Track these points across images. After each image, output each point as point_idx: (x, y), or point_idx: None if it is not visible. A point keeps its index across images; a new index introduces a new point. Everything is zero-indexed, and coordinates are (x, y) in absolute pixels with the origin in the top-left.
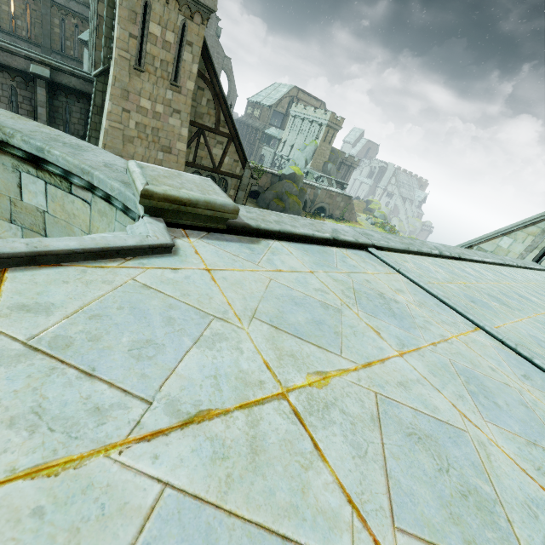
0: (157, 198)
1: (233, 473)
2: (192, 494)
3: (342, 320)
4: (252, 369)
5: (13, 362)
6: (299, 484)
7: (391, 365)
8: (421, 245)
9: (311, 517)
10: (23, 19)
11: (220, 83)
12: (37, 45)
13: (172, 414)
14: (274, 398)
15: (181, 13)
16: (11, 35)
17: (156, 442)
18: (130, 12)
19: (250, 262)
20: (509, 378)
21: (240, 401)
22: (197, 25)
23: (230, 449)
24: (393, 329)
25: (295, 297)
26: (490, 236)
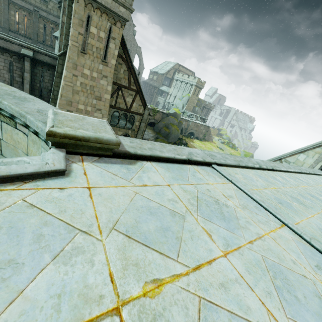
0: (59, 136)
1: None
2: None
3: (184, 226)
4: (97, 282)
5: None
6: None
7: (216, 266)
8: (247, 161)
9: None
10: (22, 24)
11: (131, 60)
12: (29, 38)
13: None
14: (108, 315)
15: (109, 21)
16: (15, 33)
17: None
18: (79, 20)
19: (124, 180)
20: (306, 269)
21: None
22: (118, 28)
23: None
24: (222, 230)
25: (151, 207)
26: (292, 153)
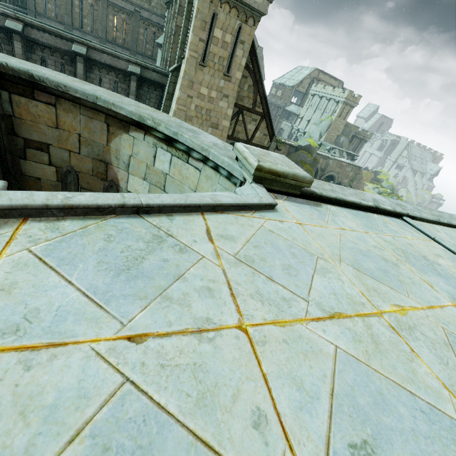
0: (264, 171)
1: (368, 351)
2: (351, 355)
3: (401, 272)
4: (353, 294)
5: (235, 266)
6: (409, 368)
7: (448, 311)
8: (449, 218)
9: (423, 387)
10: (121, 31)
11: (260, 71)
12: (127, 49)
13: (321, 310)
14: (374, 315)
15: (239, 18)
16: (112, 43)
17: (320, 323)
18: (202, 22)
19: (322, 221)
20: None
21: (355, 312)
22: (249, 27)
23: (361, 337)
24: (442, 285)
25: (361, 250)
26: None
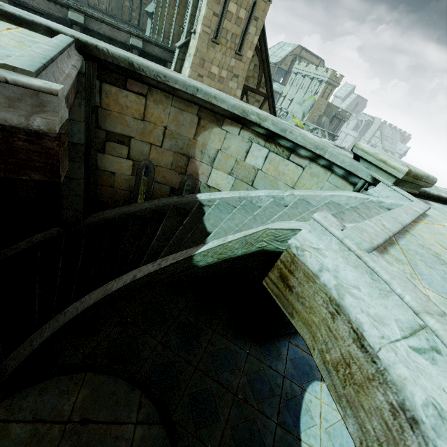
0: (410, 175)
1: None
2: None
3: None
4: None
5: None
6: None
7: None
8: None
9: None
10: None
11: (267, 50)
12: (112, 17)
13: None
14: None
15: None
16: (95, 9)
17: None
18: None
19: None
20: None
21: None
22: (264, 3)
23: None
24: None
25: None
26: None
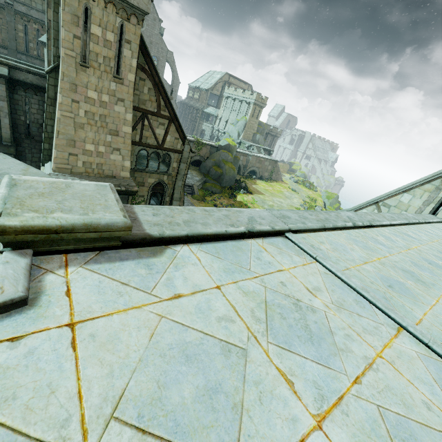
0: (14, 232)
1: None
2: None
3: (246, 373)
4: None
5: None
6: None
7: None
8: (335, 219)
9: None
10: None
11: (158, 73)
12: (4, 47)
13: None
14: None
15: (119, 15)
16: None
17: None
18: (73, 16)
19: (142, 291)
20: None
21: None
22: (133, 26)
23: None
24: (310, 366)
25: (188, 344)
26: (393, 193)
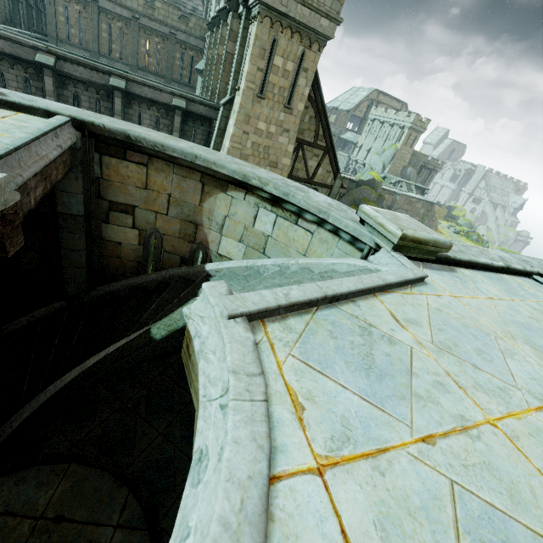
0: (407, 240)
1: None
2: None
3: None
4: None
5: (440, 355)
6: None
7: None
8: None
9: None
10: (154, 56)
11: (323, 100)
12: (161, 77)
13: (535, 398)
14: None
15: (302, 44)
16: (144, 70)
17: None
18: (261, 49)
19: (469, 290)
20: None
21: None
22: (313, 53)
23: None
24: None
25: (522, 323)
26: None
